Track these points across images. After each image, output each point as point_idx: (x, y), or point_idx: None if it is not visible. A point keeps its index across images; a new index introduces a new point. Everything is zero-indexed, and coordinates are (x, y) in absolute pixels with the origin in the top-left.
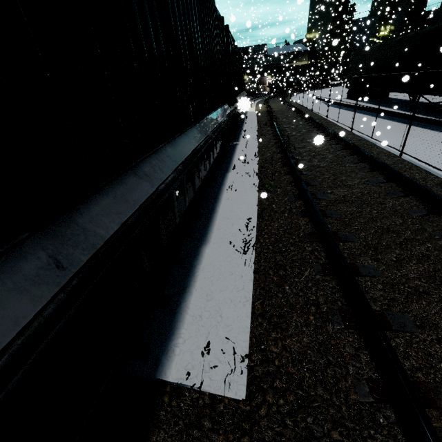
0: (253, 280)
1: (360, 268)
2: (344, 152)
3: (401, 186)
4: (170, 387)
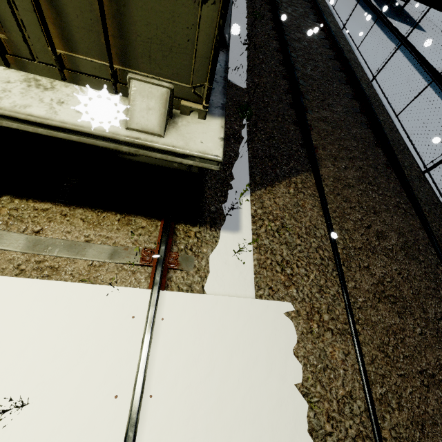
0: (247, 60)
1: (296, 67)
2: (311, 11)
3: (330, 44)
4: None
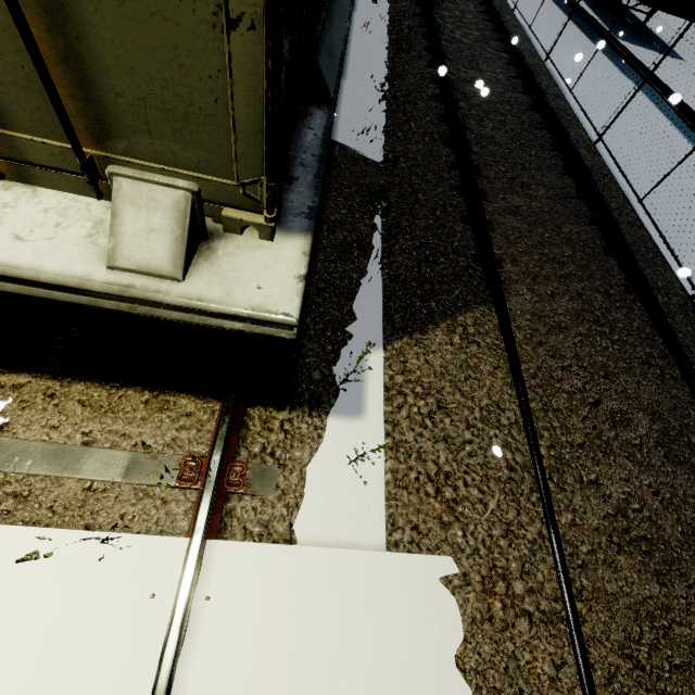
0: (385, 116)
1: (466, 124)
2: (493, 35)
3: (525, 85)
4: (339, 146)
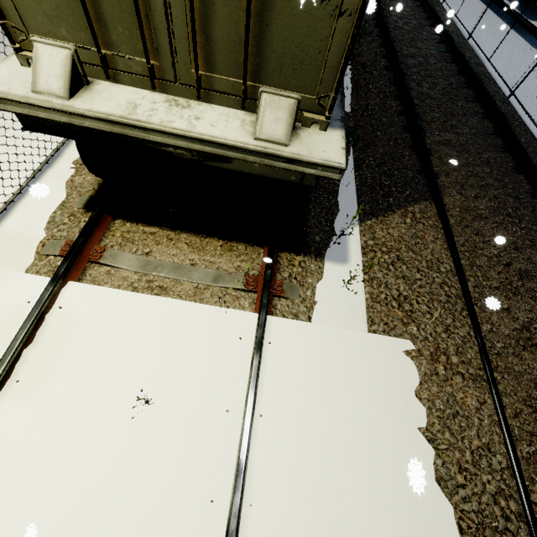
0: (351, 82)
1: (409, 85)
2: (427, 22)
3: (453, 57)
4: None
